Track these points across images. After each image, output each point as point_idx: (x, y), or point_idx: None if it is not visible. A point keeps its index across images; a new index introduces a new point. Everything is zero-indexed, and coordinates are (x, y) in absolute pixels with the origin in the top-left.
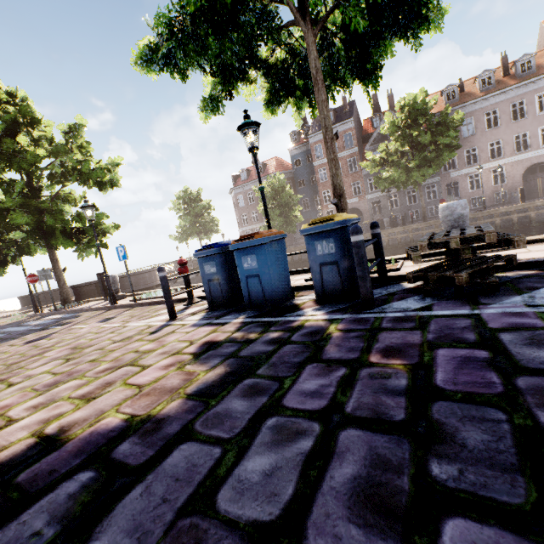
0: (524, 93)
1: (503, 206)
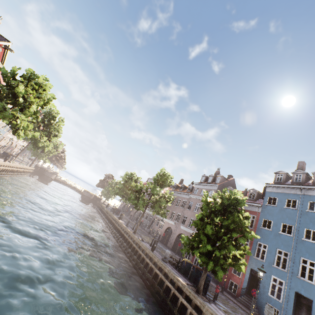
0: (182, 197)
1: (148, 234)
